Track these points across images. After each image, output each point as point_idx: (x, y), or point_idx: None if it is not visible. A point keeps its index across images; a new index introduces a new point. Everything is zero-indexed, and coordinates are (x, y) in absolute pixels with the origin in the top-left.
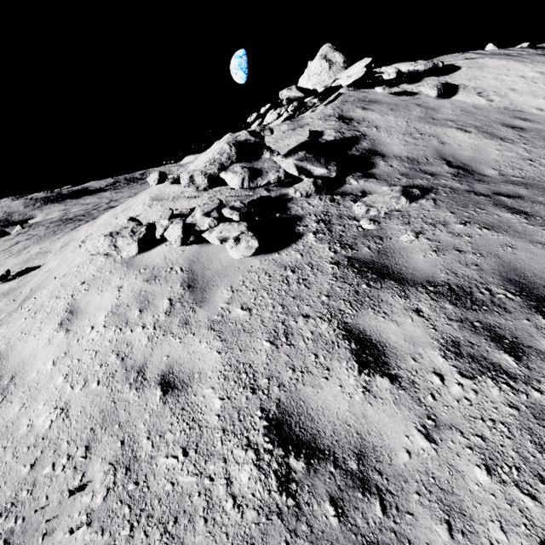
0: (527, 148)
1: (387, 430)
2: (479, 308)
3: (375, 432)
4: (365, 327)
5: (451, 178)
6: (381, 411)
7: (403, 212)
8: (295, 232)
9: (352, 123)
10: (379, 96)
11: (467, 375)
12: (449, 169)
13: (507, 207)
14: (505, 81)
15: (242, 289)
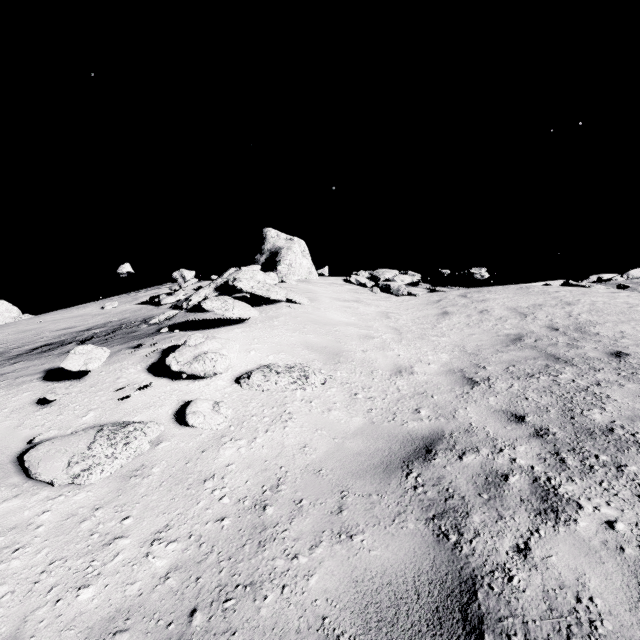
0: None
1: None
2: None
3: None
4: None
5: None
6: None
7: None
8: None
9: None
10: None
11: None
12: None
13: None
14: None
15: None
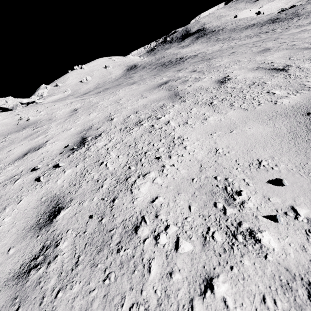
0: None
1: None
2: None
3: None
4: None
5: None
6: None
7: None
8: None
9: None
10: None
11: None
12: None
13: None
14: None
15: None
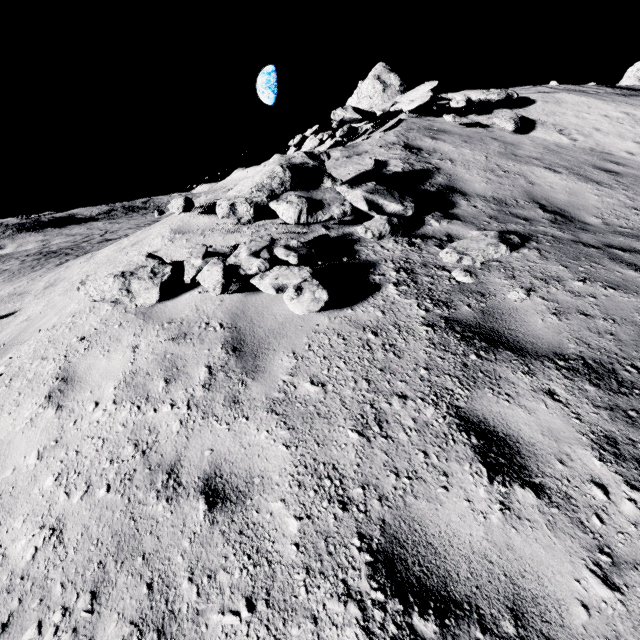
0: (629, 195)
1: (547, 570)
2: (630, 392)
3: (531, 573)
4: (486, 414)
5: (550, 225)
6: (532, 540)
7: (503, 263)
8: (370, 283)
9: (421, 154)
10: (447, 126)
11: (637, 486)
12: (544, 213)
13: (626, 262)
14: (587, 119)
15: (308, 355)
